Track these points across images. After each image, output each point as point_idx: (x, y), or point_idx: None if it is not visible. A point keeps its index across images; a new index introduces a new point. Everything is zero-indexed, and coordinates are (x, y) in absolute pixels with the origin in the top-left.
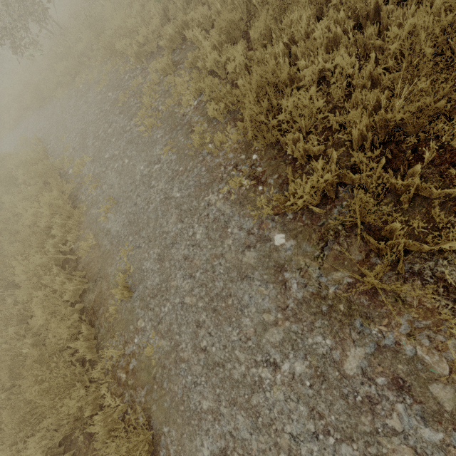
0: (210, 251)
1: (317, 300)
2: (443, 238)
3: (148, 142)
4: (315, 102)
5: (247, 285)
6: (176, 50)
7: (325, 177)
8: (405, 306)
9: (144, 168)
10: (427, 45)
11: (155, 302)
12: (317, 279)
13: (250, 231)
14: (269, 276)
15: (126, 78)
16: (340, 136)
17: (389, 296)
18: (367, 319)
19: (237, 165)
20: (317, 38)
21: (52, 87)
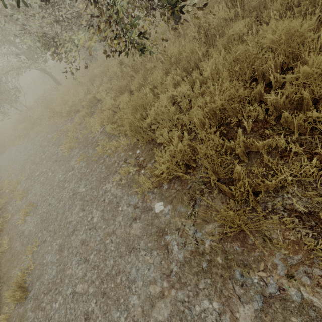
0: (104, 230)
1: (196, 257)
2: (278, 174)
3: (68, 158)
4: (169, 108)
5: (134, 257)
6: (93, 106)
7: (179, 146)
8: (273, 244)
9: (61, 176)
10: (224, 71)
11: (48, 299)
12: (193, 236)
13: (136, 205)
14: (153, 242)
15: (61, 125)
16: (191, 127)
17: (257, 237)
18: (245, 267)
19: (126, 159)
20: (168, 83)
21: (13, 139)
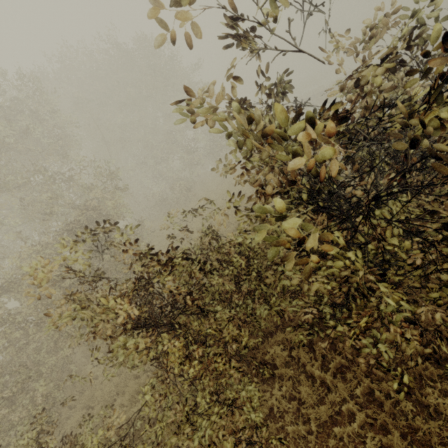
0: None
1: None
2: None
3: None
4: None
5: None
6: None
7: None
8: None
9: None
10: None
11: None
12: None
13: None
14: None
15: None
16: None
17: None
18: None
19: None
20: None
21: None
